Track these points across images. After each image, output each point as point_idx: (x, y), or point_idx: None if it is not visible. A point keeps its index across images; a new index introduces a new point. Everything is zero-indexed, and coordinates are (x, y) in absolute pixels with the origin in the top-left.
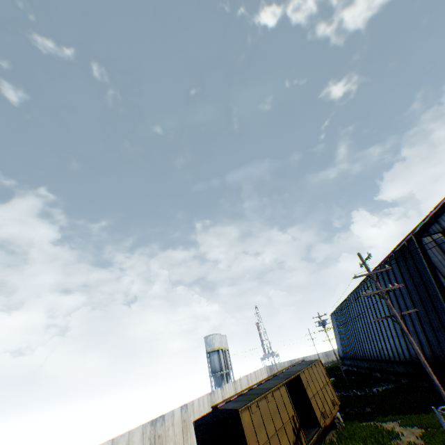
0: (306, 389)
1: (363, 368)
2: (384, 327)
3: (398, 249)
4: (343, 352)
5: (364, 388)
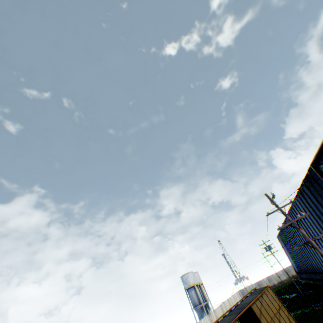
0: (259, 319)
1: (317, 280)
2: (319, 242)
3: (304, 178)
4: (297, 268)
5: (320, 301)
